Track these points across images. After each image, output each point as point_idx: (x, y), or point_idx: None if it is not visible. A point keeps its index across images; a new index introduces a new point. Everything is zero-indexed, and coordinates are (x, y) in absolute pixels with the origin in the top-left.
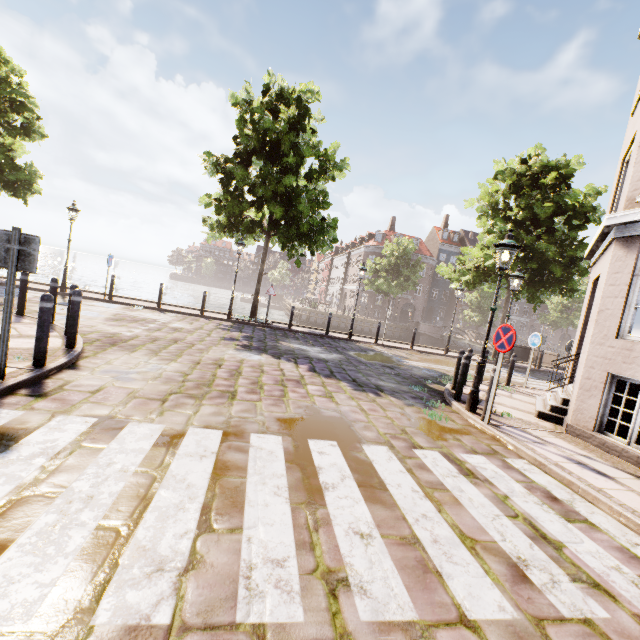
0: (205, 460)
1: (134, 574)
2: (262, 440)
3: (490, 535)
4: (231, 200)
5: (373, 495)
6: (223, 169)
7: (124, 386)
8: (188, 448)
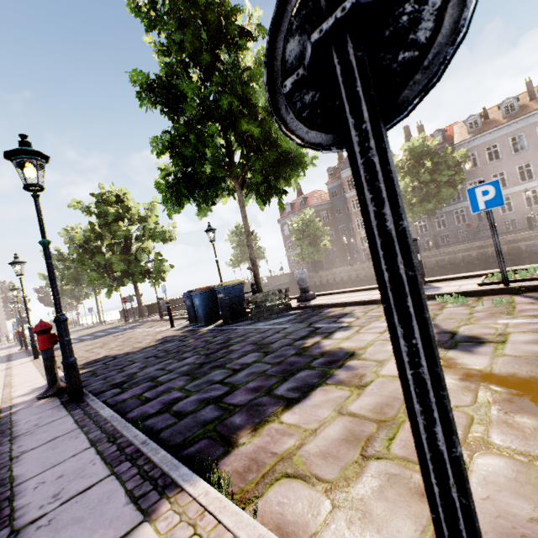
0: None
1: None
2: None
3: None
4: None
5: None
6: None
7: None
8: None
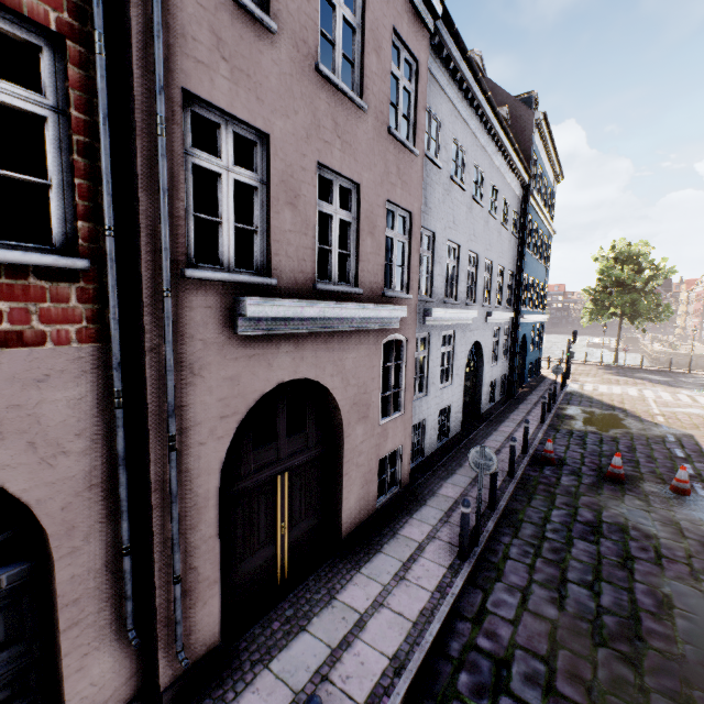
0: (618, 389)
1: (615, 392)
2: (630, 389)
3: (680, 399)
4: (598, 309)
5: (655, 394)
6: (592, 295)
7: (590, 381)
8: (614, 388)
